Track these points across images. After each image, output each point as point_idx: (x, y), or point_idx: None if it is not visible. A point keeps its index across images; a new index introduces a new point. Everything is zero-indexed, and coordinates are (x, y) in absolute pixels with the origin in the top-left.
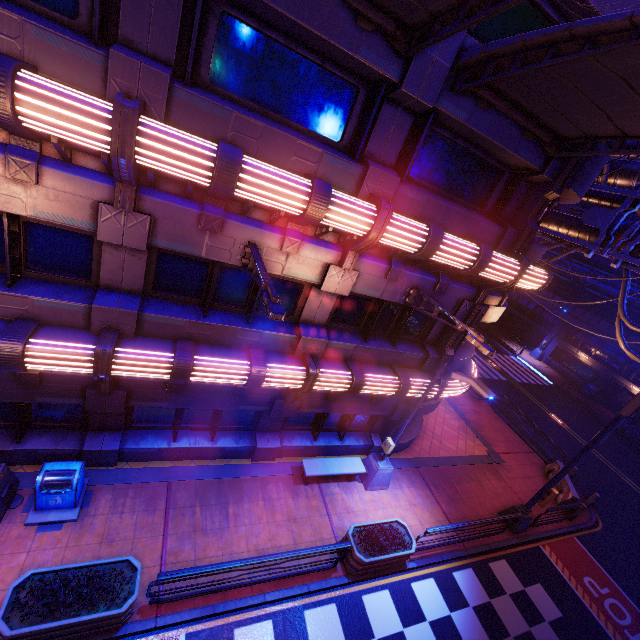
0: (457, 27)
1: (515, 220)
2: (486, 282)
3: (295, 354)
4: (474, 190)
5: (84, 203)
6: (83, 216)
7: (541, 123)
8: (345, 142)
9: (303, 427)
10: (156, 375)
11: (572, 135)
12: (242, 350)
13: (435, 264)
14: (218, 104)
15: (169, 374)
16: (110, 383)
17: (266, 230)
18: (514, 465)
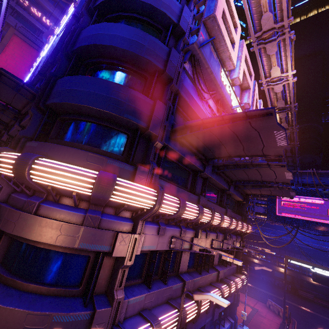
0: (250, 184)
1: (241, 213)
2: (244, 233)
3: (219, 280)
4: (232, 207)
5: (189, 239)
6: (188, 244)
7: (244, 192)
8: (218, 203)
9: (211, 327)
10: (206, 307)
11: (249, 193)
12: (210, 285)
13: (235, 231)
14: (210, 202)
15: (208, 305)
16: (186, 325)
17: (214, 233)
18: (260, 309)
